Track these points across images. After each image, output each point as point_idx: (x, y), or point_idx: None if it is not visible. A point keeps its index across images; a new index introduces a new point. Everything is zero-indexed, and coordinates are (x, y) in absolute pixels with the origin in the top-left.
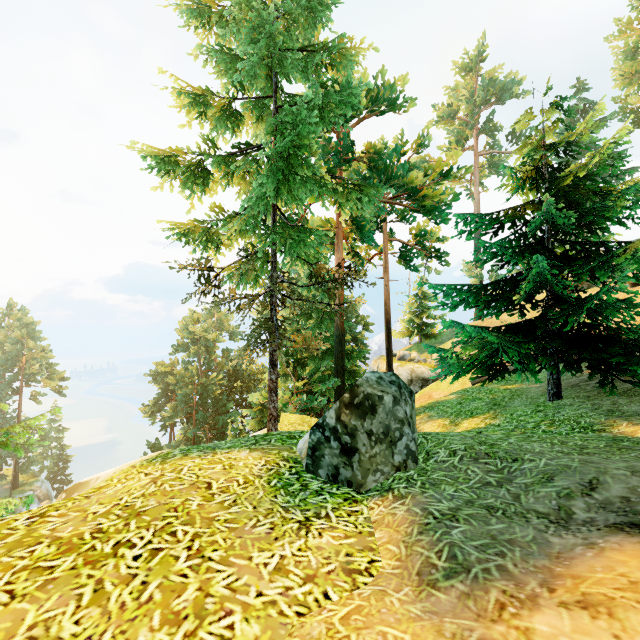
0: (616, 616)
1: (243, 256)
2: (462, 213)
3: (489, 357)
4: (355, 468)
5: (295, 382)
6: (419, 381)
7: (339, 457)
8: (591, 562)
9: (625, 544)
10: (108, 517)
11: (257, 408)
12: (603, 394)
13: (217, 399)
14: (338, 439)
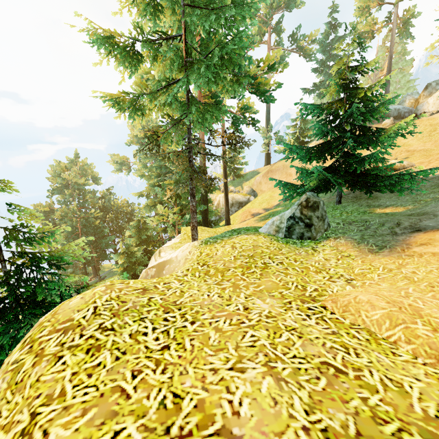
0: (431, 244)
1: (173, 124)
2: (305, 104)
3: (317, 185)
4: (313, 232)
5: (155, 211)
6: (237, 204)
7: (304, 229)
8: (414, 239)
9: (419, 234)
10: (241, 259)
11: (135, 230)
12: (359, 200)
13: (96, 227)
14: (303, 221)
